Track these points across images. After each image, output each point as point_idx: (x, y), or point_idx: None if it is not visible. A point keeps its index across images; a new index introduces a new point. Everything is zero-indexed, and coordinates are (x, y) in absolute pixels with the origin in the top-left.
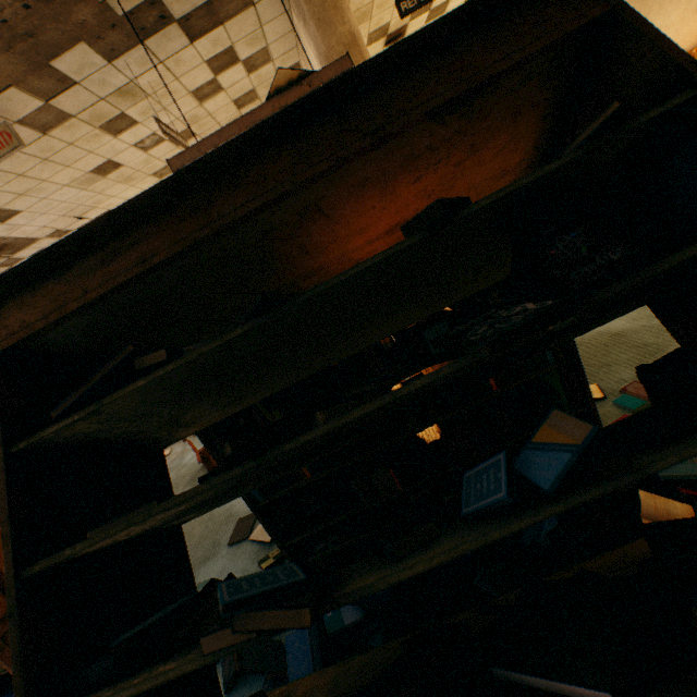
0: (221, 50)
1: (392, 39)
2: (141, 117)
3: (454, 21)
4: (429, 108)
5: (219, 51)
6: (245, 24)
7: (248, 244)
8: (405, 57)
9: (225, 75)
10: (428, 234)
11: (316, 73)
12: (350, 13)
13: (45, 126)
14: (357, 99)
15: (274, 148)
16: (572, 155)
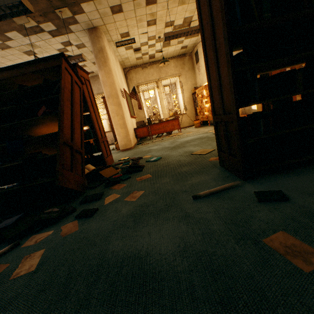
0: (65, 41)
1: (137, 50)
2: (38, 52)
3: (41, 59)
4: (31, 71)
5: (64, 41)
6: (72, 36)
7: (2, 86)
8: (32, 62)
9: (69, 48)
10: (19, 89)
11: (73, 56)
12: (102, 42)
13: (3, 48)
14: (24, 67)
15: (8, 71)
16: (42, 83)
